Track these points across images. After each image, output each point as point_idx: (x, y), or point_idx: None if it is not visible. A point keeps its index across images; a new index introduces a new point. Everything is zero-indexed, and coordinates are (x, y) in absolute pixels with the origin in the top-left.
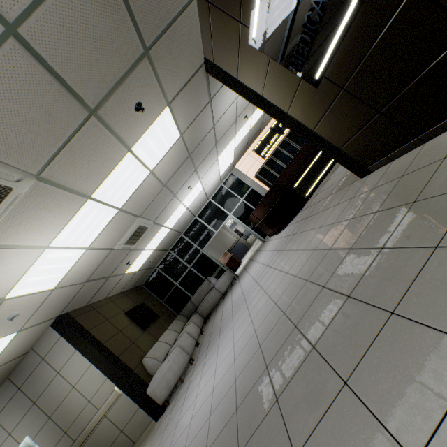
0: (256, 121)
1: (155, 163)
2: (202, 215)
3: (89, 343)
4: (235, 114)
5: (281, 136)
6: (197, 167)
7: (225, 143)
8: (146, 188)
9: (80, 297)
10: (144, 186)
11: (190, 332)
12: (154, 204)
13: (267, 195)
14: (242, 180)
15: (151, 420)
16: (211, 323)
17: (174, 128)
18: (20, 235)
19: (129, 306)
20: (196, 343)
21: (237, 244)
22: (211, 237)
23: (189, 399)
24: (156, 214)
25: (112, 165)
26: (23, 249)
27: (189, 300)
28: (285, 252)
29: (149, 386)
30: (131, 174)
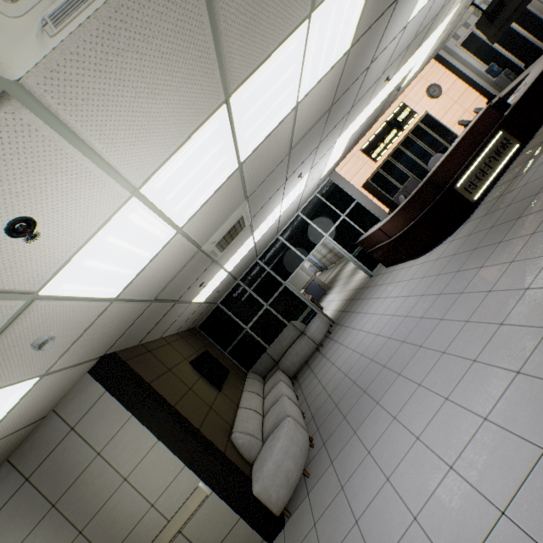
0: (383, 99)
1: (308, 87)
2: (286, 234)
3: (155, 406)
4: (386, 63)
5: (399, 133)
6: (320, 142)
7: (354, 116)
8: (276, 141)
9: (136, 329)
10: (278, 133)
11: (288, 395)
12: (266, 183)
13: (414, 197)
14: (344, 189)
15: (259, 542)
16: (312, 384)
17: (356, 19)
18: (106, 120)
19: (190, 353)
20: (301, 413)
21: (311, 284)
22: (299, 265)
23: (381, 518)
24: (258, 205)
25: (281, 35)
26: (99, 171)
27: (264, 352)
28: (497, 267)
29: (258, 482)
30: (282, 89)
